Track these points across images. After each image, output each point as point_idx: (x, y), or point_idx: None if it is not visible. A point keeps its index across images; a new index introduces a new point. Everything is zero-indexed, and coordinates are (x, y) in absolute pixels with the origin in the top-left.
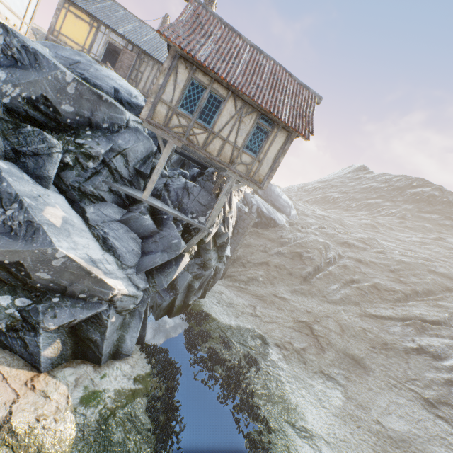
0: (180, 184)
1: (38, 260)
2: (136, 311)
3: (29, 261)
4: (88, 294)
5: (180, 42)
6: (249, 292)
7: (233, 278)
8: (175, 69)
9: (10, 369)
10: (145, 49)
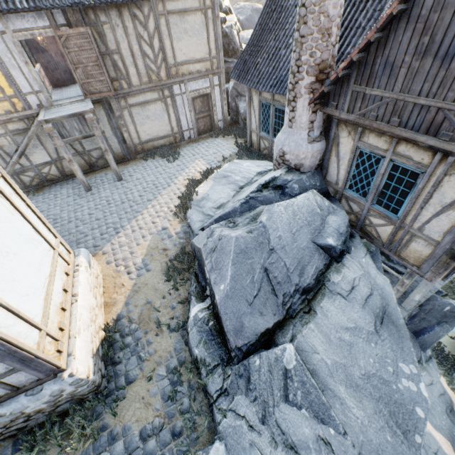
0: None
1: None
2: None
3: None
4: None
5: None
6: None
7: None
8: None
9: None
10: None
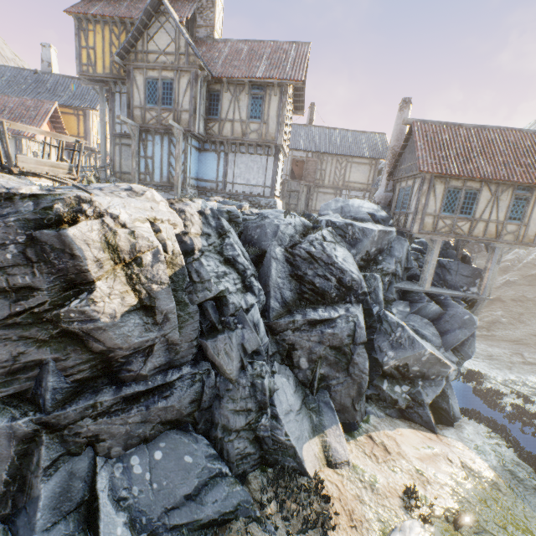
0: None
1: (415, 359)
2: None
3: (411, 361)
4: (436, 375)
5: (435, 169)
6: (500, 339)
7: None
8: (432, 187)
9: (424, 432)
10: (324, 151)
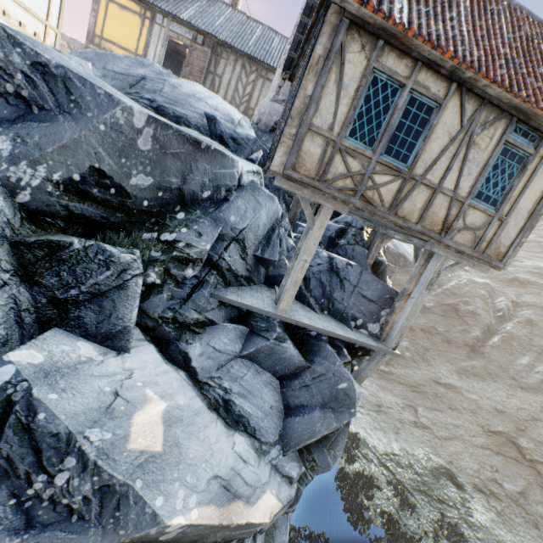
0: (322, 262)
1: None
2: None
3: None
4: (222, 541)
5: None
6: (397, 380)
7: None
8: (340, 54)
9: None
10: (222, 38)
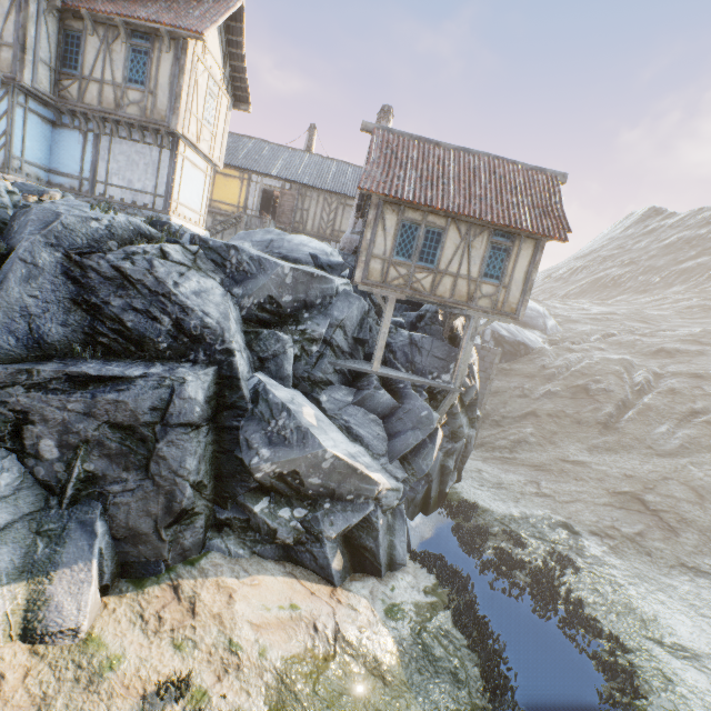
0: (404, 339)
1: (310, 464)
2: (396, 510)
3: (303, 468)
4: (355, 494)
5: (382, 188)
6: (521, 463)
7: (489, 446)
8: (382, 217)
9: (311, 583)
10: (306, 183)
